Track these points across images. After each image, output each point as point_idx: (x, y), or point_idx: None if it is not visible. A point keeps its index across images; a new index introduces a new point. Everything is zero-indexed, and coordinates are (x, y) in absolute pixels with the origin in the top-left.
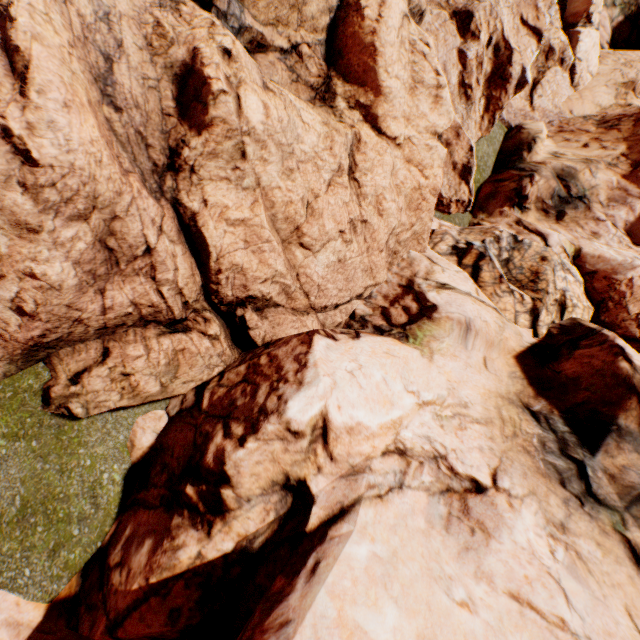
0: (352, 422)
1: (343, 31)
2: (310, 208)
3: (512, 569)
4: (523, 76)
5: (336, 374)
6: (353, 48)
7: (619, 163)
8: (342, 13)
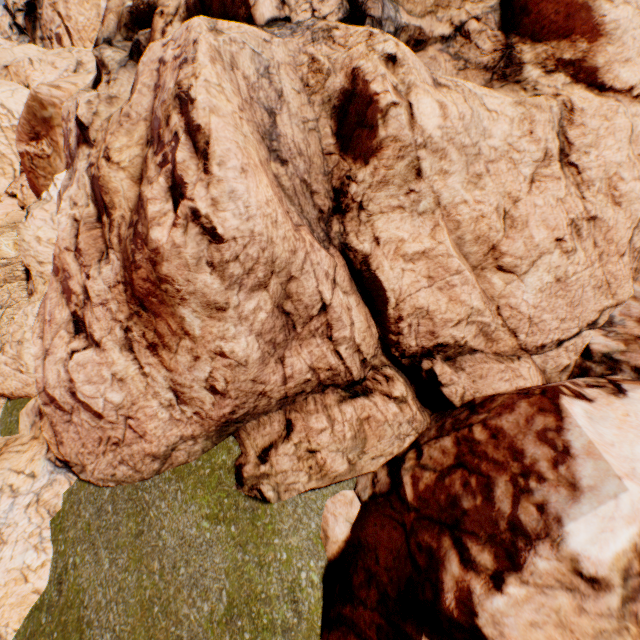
0: None
1: None
2: (507, 218)
3: None
4: None
5: (639, 473)
6: None
7: None
8: None
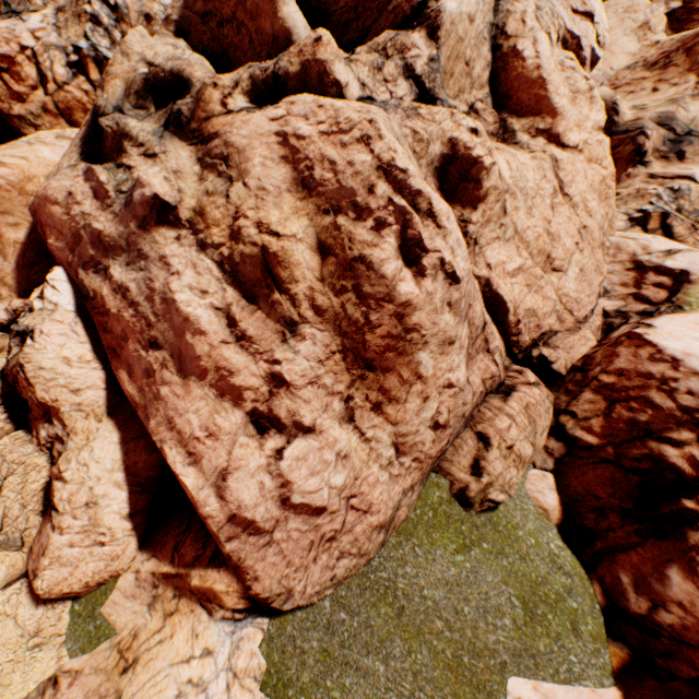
0: None
1: (505, 77)
2: (549, 235)
3: None
4: (593, 55)
5: None
6: (520, 87)
7: None
8: (499, 63)
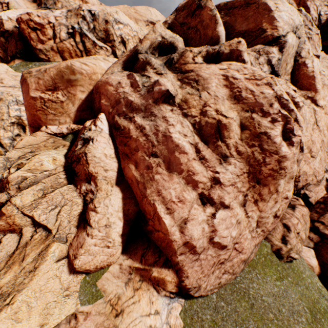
0: None
1: (298, 73)
2: (311, 141)
3: None
4: None
5: None
6: (303, 78)
7: None
8: (296, 67)
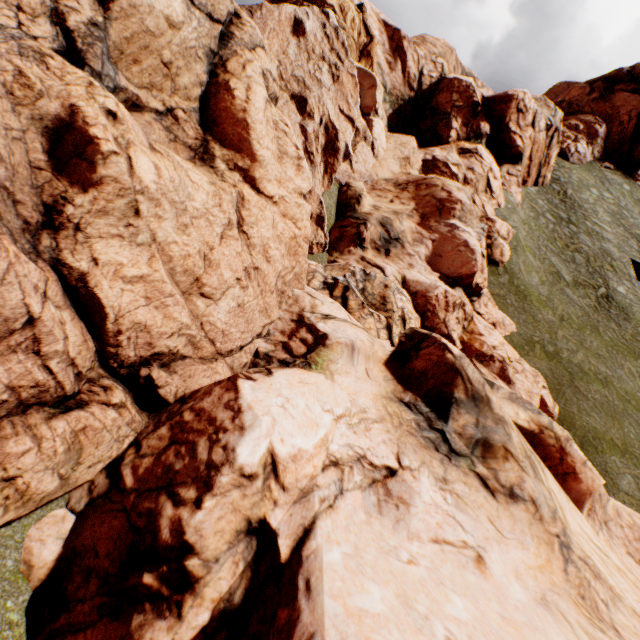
0: (295, 450)
1: (216, 104)
2: (207, 259)
3: (428, 522)
4: (347, 150)
5: (272, 411)
6: (227, 120)
7: (414, 215)
8: (213, 89)
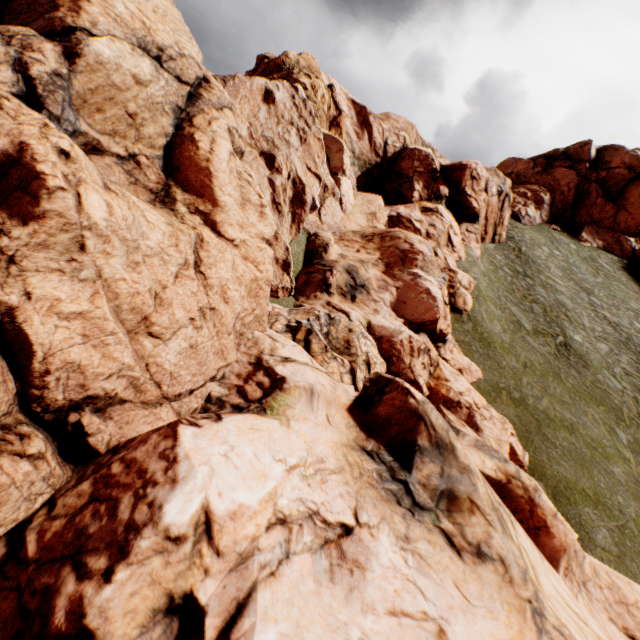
0: (235, 506)
1: (180, 153)
2: (159, 298)
3: (386, 589)
4: (314, 202)
5: (212, 460)
6: (190, 167)
7: (379, 264)
8: (178, 140)
